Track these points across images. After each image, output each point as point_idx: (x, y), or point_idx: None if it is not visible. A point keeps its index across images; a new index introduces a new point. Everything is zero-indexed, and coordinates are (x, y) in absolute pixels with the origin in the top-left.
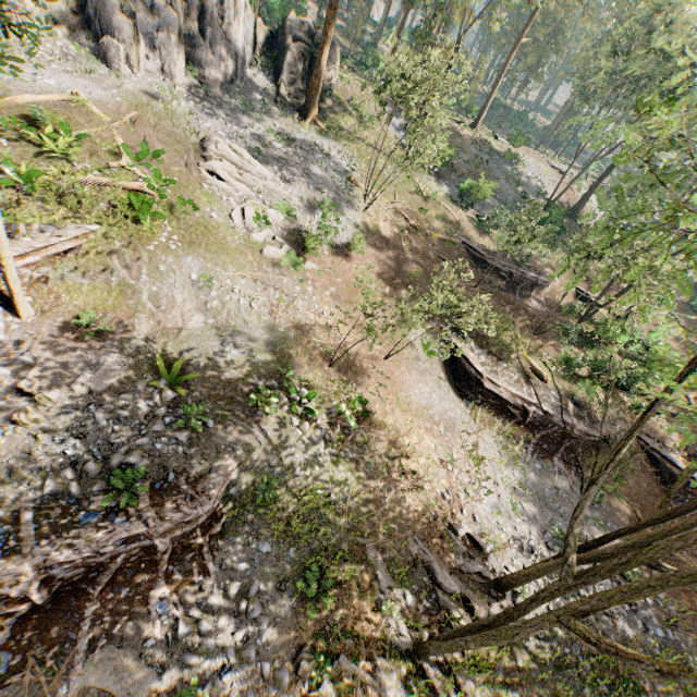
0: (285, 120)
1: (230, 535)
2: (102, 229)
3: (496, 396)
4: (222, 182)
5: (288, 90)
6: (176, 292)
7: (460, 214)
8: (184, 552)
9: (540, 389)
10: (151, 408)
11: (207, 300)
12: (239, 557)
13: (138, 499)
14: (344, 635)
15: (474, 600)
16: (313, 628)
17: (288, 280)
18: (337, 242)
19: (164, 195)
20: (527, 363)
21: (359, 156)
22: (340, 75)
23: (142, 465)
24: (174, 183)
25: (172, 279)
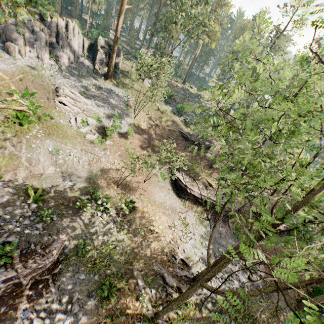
0: (98, 79)
1: (64, 272)
2: (1, 128)
3: (193, 196)
4: (66, 106)
5: (99, 67)
6: (41, 157)
7: (177, 118)
8: (38, 284)
9: (212, 191)
10: (23, 213)
11: (57, 159)
12: (68, 283)
13: (13, 259)
14: (121, 314)
15: (182, 288)
16: (105, 313)
17: (97, 149)
18: (121, 131)
19: (36, 112)
20: (206, 180)
21: (132, 95)
22: (123, 61)
23: (16, 241)
24: (41, 107)
25: (38, 151)
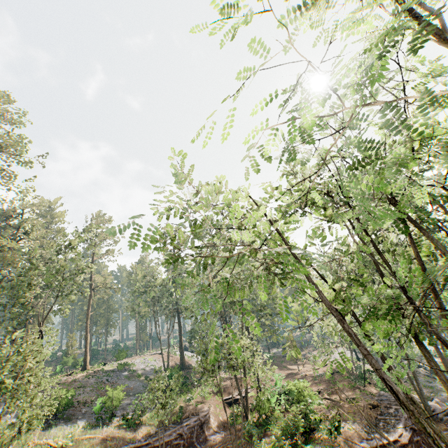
0: None
1: None
2: None
3: None
4: None
5: None
6: None
7: (106, 430)
8: None
9: None
10: None
11: None
12: None
13: None
14: None
15: None
16: None
17: None
18: None
19: None
20: None
21: None
22: None
23: None
24: None
25: None
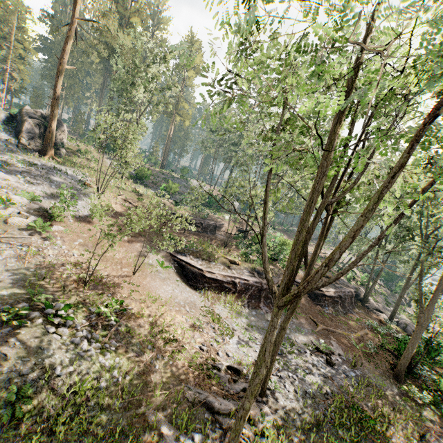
0: (27, 156)
1: None
2: None
3: (215, 281)
4: None
5: (28, 142)
6: None
7: (164, 200)
8: None
9: (237, 270)
10: None
11: None
12: None
13: None
14: None
15: None
16: None
17: (36, 238)
18: (80, 214)
19: None
20: (225, 259)
21: (90, 175)
22: (69, 139)
23: None
24: None
25: None
